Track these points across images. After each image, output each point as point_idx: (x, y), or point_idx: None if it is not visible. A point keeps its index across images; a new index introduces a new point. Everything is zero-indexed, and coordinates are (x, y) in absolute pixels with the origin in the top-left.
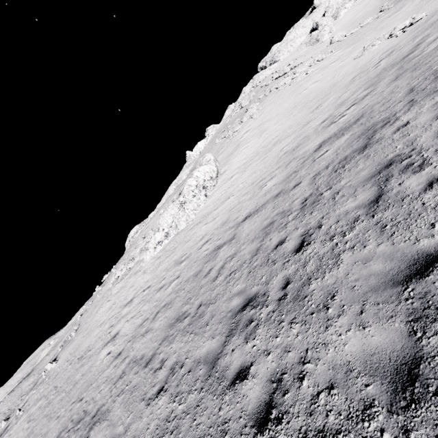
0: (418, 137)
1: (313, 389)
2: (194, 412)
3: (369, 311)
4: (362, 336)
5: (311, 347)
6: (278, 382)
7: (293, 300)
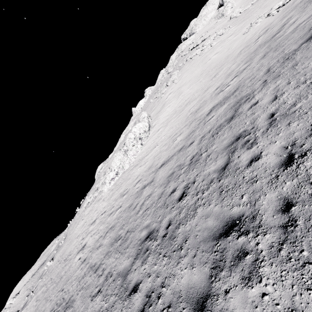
0: (258, 117)
1: (162, 306)
2: (110, 310)
3: (198, 256)
4: (190, 273)
5: (168, 276)
6: (149, 298)
7: (169, 239)
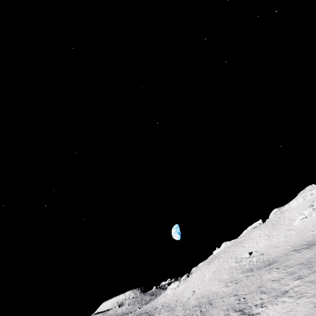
0: None
1: None
2: None
3: None
4: None
5: None
6: None
7: None
